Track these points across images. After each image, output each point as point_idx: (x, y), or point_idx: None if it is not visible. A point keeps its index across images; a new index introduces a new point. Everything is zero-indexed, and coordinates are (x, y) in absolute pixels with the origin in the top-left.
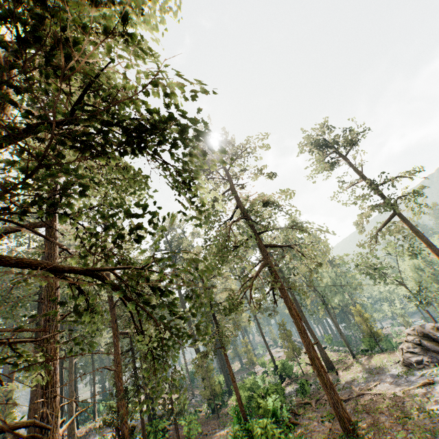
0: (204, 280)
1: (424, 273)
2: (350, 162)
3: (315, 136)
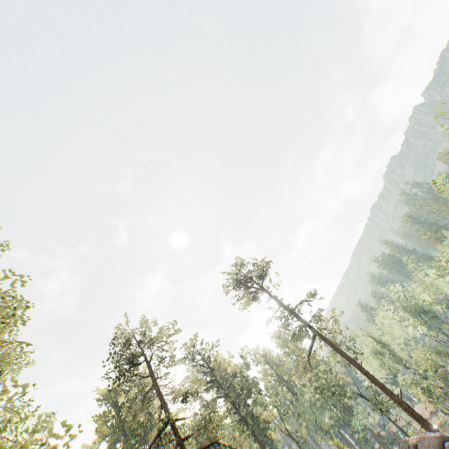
0: None
1: (384, 356)
2: (267, 291)
3: (235, 271)
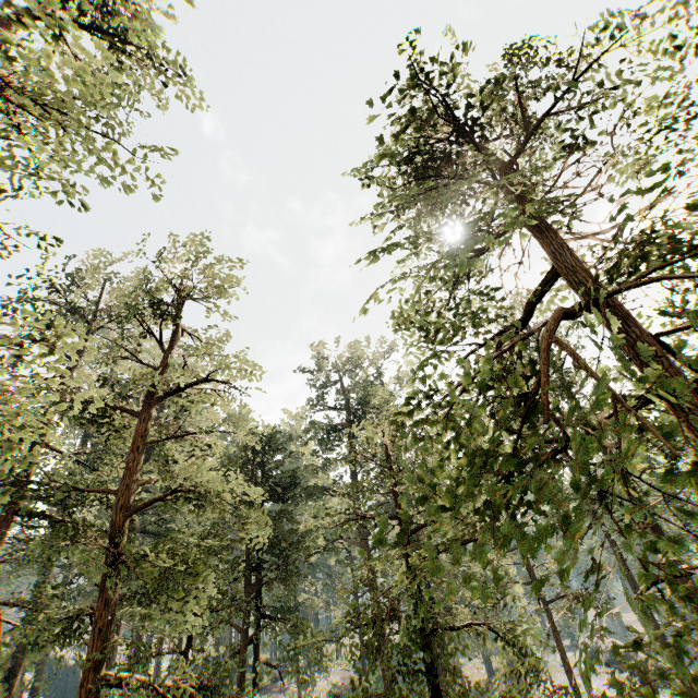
0: (416, 483)
1: None
2: None
3: None
